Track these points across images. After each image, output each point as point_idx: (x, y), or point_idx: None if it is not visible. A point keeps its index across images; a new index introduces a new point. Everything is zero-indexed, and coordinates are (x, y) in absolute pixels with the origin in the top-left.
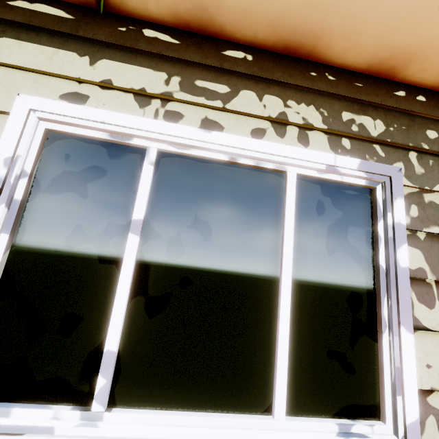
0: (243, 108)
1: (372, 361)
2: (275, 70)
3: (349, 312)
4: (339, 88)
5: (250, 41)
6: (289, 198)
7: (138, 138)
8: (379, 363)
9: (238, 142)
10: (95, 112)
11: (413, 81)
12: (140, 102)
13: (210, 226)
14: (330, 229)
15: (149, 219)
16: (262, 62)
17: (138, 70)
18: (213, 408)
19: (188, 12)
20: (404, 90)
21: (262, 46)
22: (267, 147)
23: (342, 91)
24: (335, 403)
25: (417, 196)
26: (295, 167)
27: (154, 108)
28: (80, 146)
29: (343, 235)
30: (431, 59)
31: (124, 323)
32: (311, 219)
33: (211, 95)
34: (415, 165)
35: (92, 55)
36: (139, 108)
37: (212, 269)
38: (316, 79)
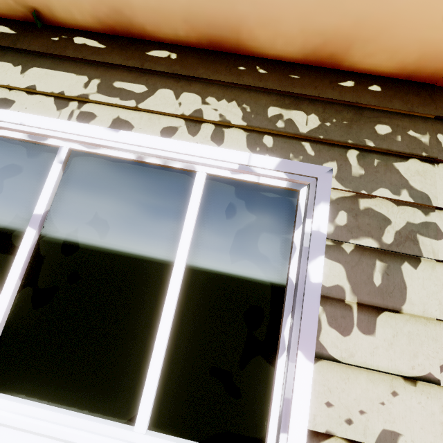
0: (157, 106)
1: (264, 387)
2: (198, 67)
3: (245, 328)
4: (270, 81)
5: (175, 39)
6: (193, 199)
7: (53, 139)
8: (272, 390)
9: (144, 141)
10: (15, 115)
11: (364, 68)
12: (59, 105)
13: (108, 224)
14: (238, 234)
15: (51, 215)
16: (186, 59)
17: (62, 75)
18: (77, 407)
19: (108, 16)
20: (353, 80)
21: (187, 43)
22: (174, 145)
23: (272, 85)
24: (209, 427)
25: (350, 201)
26: (206, 166)
27: (70, 110)
28: (5, 146)
29: (253, 242)
30: (374, 41)
31: (11, 311)
32: (217, 222)
33: (126, 95)
34: (353, 165)
35: (25, 64)
36: (56, 110)
37: (102, 267)
38: (244, 73)
